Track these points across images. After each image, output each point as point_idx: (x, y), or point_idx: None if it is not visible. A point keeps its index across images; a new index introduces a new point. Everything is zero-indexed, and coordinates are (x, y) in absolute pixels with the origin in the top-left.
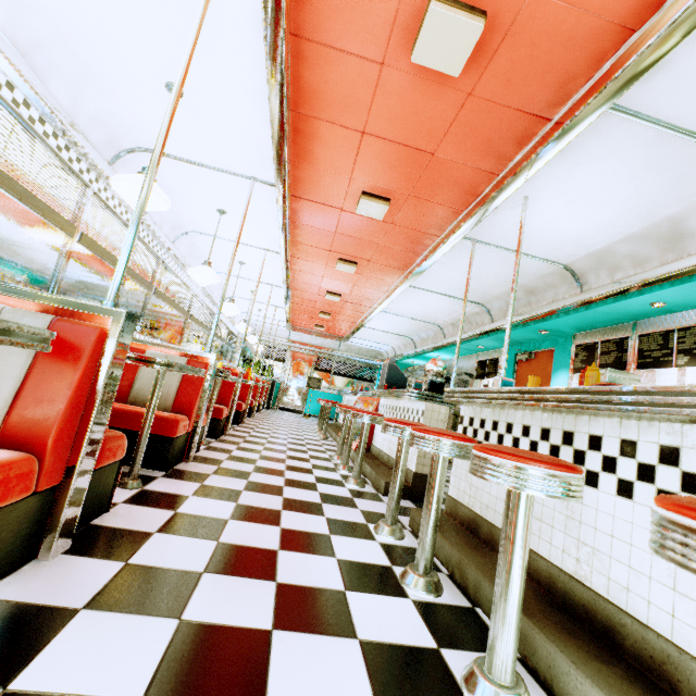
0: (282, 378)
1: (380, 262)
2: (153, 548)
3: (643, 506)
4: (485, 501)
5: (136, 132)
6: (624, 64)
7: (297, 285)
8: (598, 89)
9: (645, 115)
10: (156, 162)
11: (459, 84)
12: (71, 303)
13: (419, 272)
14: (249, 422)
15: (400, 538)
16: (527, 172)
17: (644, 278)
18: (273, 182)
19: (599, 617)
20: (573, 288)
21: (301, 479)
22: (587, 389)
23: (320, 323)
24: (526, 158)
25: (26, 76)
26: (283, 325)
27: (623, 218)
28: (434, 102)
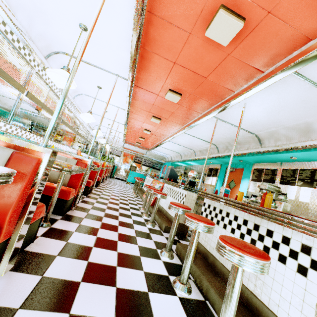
0: (118, 164)
1: (171, 120)
2: (56, 266)
3: (290, 269)
4: (212, 246)
5: (61, 44)
6: (304, 55)
7: (131, 124)
8: (290, 64)
9: (307, 78)
10: (74, 72)
11: (225, 49)
12: (23, 144)
13: (189, 127)
14: (101, 185)
15: (172, 259)
16: (249, 94)
17: (290, 146)
18: (127, 78)
19: (263, 315)
20: (257, 145)
21: (126, 221)
22: (272, 212)
23: (139, 141)
24: (249, 87)
25: (5, 9)
26: (121, 140)
27: (286, 119)
28: (211, 55)
